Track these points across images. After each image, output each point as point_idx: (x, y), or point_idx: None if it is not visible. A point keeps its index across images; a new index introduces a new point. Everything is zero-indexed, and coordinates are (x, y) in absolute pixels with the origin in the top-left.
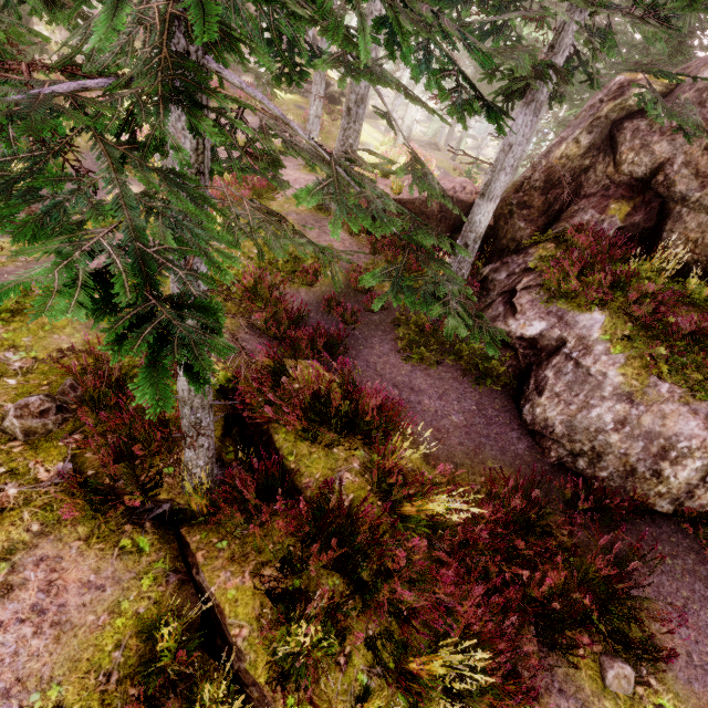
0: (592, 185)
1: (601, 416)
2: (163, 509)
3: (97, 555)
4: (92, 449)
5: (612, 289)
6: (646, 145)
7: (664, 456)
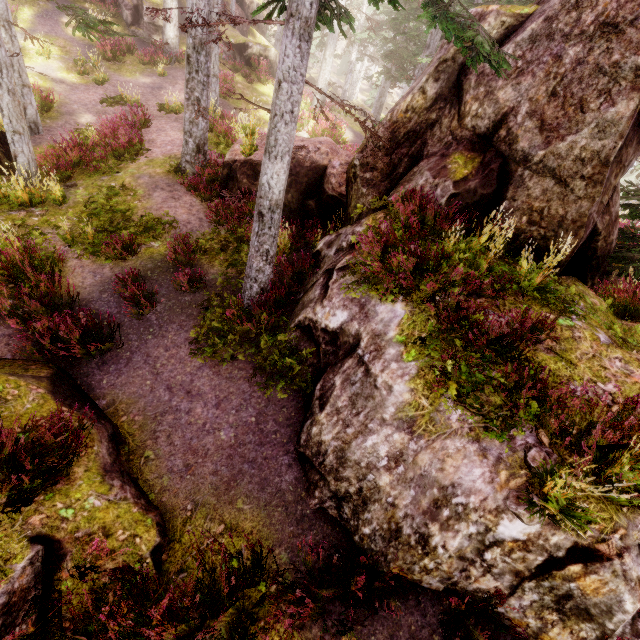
0: (435, 143)
1: (376, 447)
2: None
3: None
4: None
5: (421, 273)
6: (490, 92)
7: (436, 516)
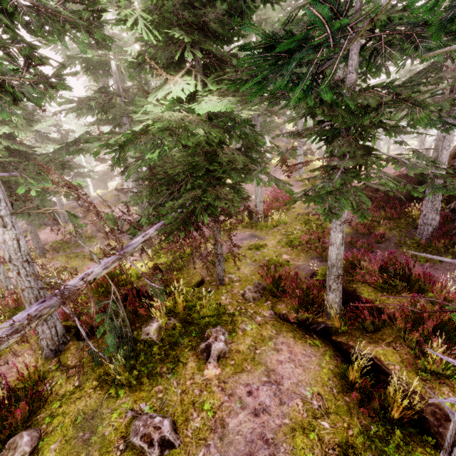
0: None
1: None
2: (321, 326)
3: (301, 344)
4: (287, 298)
5: None
6: None
7: None
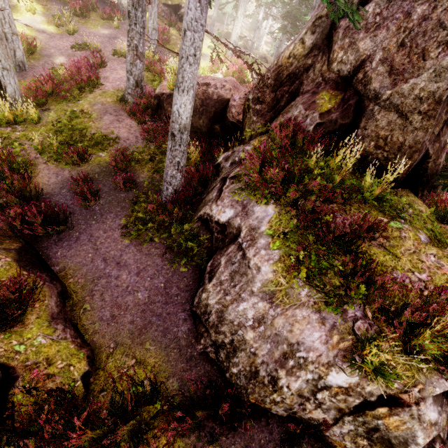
0: (309, 82)
1: (245, 311)
2: None
3: None
4: None
5: (289, 183)
6: (353, 42)
7: (284, 364)
